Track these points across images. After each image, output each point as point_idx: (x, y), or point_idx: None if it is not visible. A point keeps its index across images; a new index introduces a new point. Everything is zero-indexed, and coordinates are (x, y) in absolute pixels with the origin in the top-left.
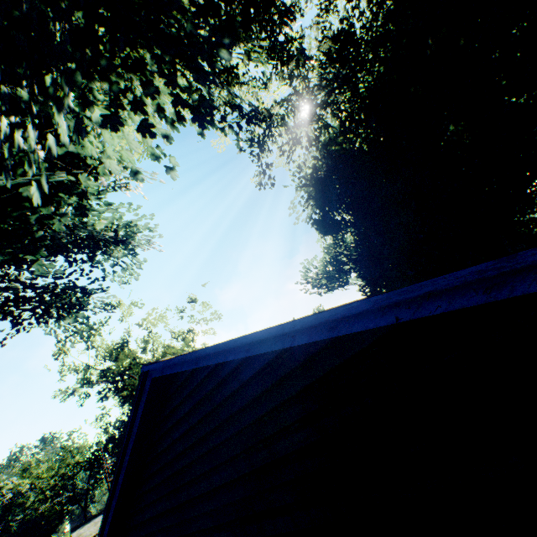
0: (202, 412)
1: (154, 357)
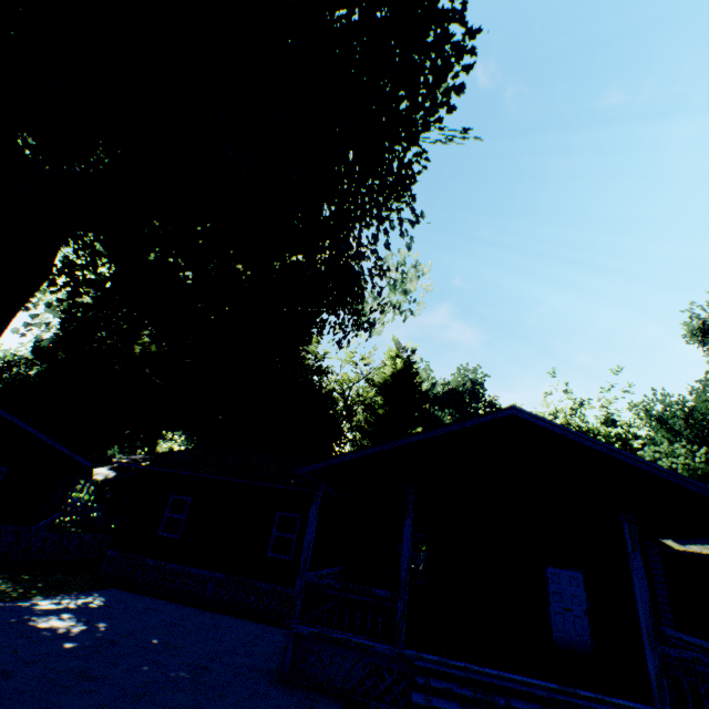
0: None
1: None
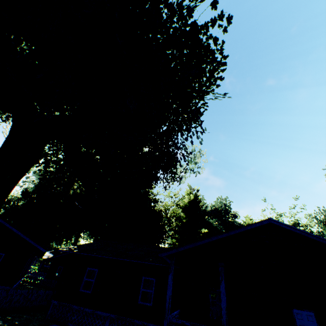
0: None
1: None
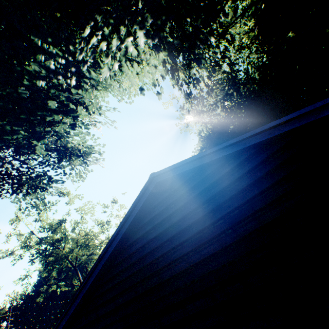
0: (187, 210)
1: (79, 236)
